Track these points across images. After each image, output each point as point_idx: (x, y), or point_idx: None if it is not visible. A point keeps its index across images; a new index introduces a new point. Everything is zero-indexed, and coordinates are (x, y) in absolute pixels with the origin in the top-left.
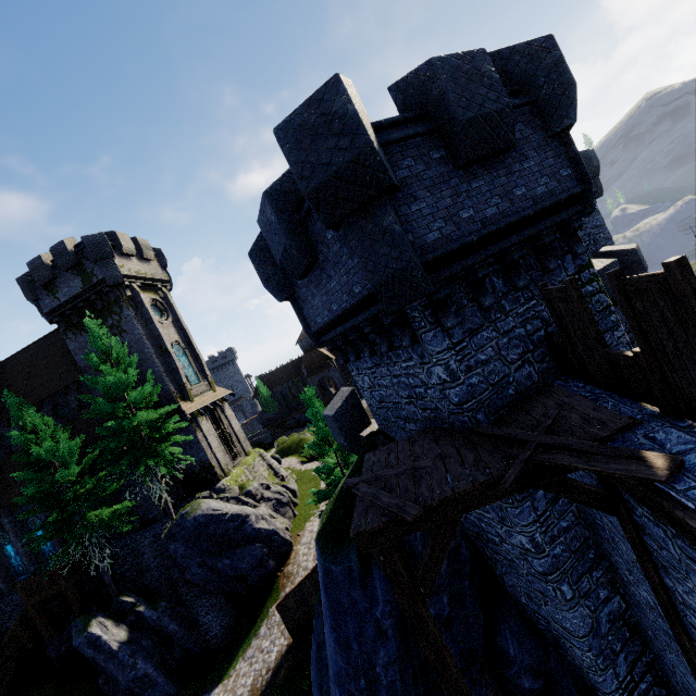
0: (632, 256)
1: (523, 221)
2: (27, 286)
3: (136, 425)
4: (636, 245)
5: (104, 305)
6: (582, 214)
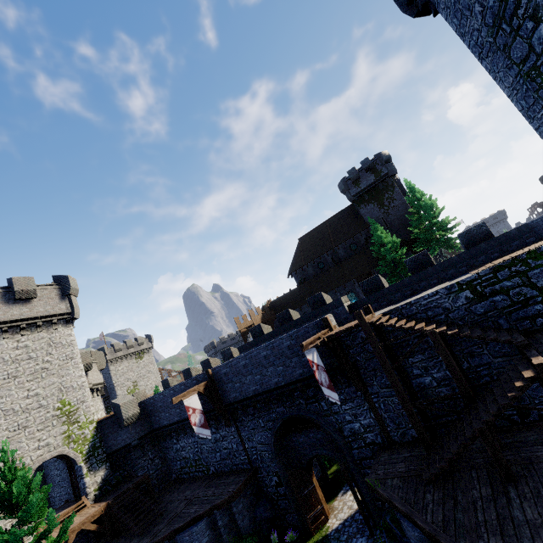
0: None
1: None
2: (344, 184)
3: (440, 226)
4: None
5: (383, 187)
6: None
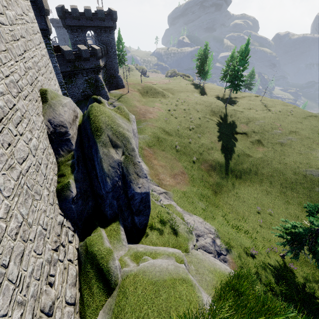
0: (96, 50)
1: None
2: None
3: None
4: (99, 48)
5: None
6: (47, 33)
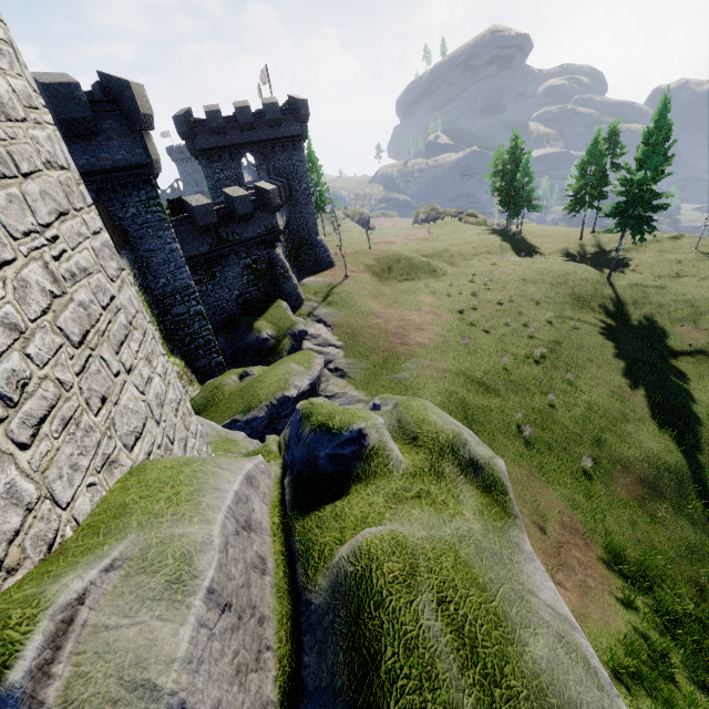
0: (267, 194)
1: (105, 171)
2: None
3: None
4: (275, 187)
5: None
6: (150, 174)
